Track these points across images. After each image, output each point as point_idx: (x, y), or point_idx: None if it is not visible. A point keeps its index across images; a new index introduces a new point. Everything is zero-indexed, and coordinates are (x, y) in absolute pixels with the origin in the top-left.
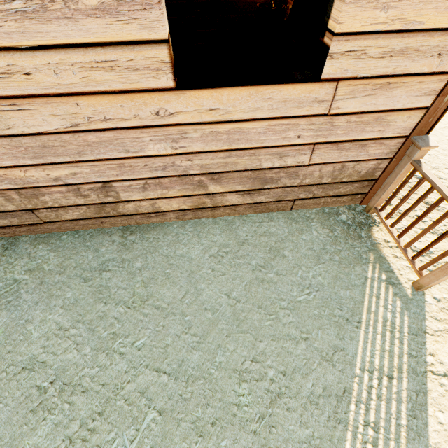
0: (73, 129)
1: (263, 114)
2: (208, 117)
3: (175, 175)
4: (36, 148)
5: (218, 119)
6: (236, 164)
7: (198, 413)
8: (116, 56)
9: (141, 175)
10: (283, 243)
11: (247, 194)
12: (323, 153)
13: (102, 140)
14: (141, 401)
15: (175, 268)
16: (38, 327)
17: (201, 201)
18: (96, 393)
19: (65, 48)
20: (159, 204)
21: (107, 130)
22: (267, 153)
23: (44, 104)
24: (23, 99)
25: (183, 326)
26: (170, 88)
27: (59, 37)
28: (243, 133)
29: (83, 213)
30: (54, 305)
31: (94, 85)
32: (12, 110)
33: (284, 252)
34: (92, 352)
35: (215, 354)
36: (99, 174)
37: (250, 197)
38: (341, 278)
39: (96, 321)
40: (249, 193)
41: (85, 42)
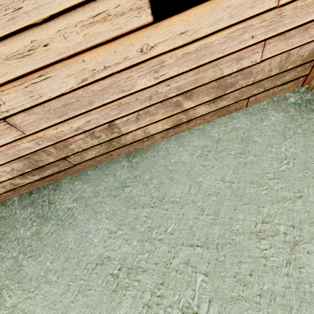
0: (83, 83)
1: (223, 24)
2: (180, 42)
3: (158, 102)
4: (60, 107)
5: (188, 40)
6: (203, 79)
7: (235, 269)
8: (106, 6)
9: (134, 109)
10: (250, 132)
11: (212, 103)
12: (272, 47)
13: (104, 87)
14: (188, 269)
15: (174, 172)
16: (96, 235)
17: (178, 118)
18: (153, 270)
19: (68, 12)
20: (148, 129)
21: (107, 77)
22: (227, 61)
23: (60, 69)
24: (46, 69)
25: (197, 210)
26: (149, 23)
27: (62, 3)
28: (208, 47)
29: (98, 151)
30: (100, 218)
31: (93, 39)
32: (40, 81)
33: (254, 138)
34: (138, 243)
35: (230, 224)
36: (105, 117)
37: (215, 104)
38: (310, 144)
39: (133, 222)
40: (214, 101)
41: (82, 0)
